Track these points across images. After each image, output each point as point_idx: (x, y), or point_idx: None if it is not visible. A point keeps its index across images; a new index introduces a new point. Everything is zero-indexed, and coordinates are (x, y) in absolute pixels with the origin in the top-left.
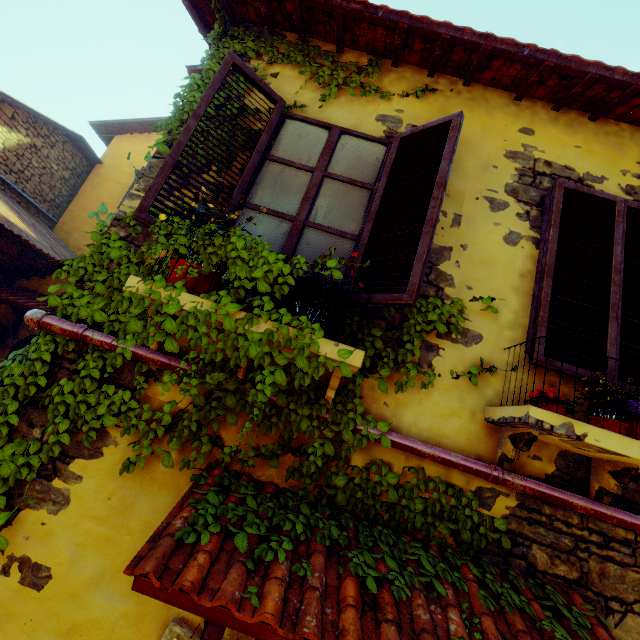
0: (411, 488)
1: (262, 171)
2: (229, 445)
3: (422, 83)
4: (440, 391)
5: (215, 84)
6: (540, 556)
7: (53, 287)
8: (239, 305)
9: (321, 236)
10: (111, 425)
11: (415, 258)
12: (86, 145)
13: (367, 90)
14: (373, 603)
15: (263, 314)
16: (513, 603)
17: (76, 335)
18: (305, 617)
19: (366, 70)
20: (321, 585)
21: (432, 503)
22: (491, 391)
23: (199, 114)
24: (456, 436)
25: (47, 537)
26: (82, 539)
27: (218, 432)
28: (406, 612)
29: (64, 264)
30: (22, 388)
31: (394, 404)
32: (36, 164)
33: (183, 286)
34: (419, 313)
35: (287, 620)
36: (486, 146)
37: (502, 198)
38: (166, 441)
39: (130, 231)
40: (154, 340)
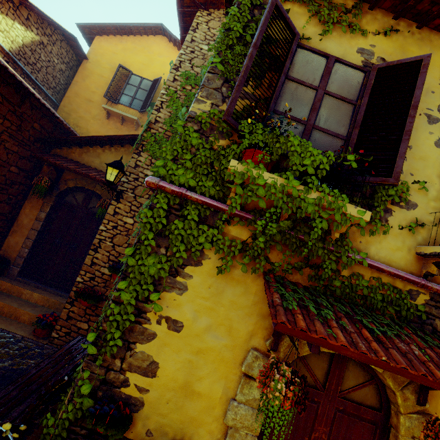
0: (375, 288)
1: (283, 87)
2: (273, 262)
3: (388, 24)
4: (391, 236)
5: (266, 21)
6: (439, 324)
7: (159, 162)
8: (298, 181)
9: (323, 136)
10: (208, 248)
11: (398, 156)
12: (77, 44)
13: (351, 28)
14: (378, 340)
15: (313, 187)
16: (435, 344)
17: (181, 194)
18: (358, 344)
19: (353, 12)
20: (354, 331)
21: (387, 296)
22: (420, 237)
23: (257, 45)
24: (399, 261)
25: (178, 307)
26: (197, 308)
27: (266, 254)
28: (393, 345)
29: (88, 139)
30: (154, 225)
31: (365, 242)
32: (43, 58)
33: (259, 167)
34: (383, 189)
35: (351, 345)
36: (428, 76)
37: (436, 115)
38: (237, 258)
39: (202, 126)
40: (250, 200)
